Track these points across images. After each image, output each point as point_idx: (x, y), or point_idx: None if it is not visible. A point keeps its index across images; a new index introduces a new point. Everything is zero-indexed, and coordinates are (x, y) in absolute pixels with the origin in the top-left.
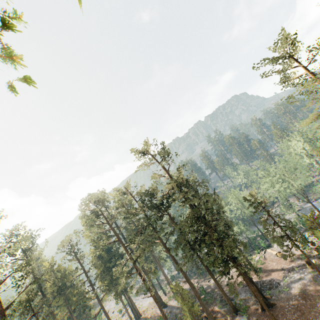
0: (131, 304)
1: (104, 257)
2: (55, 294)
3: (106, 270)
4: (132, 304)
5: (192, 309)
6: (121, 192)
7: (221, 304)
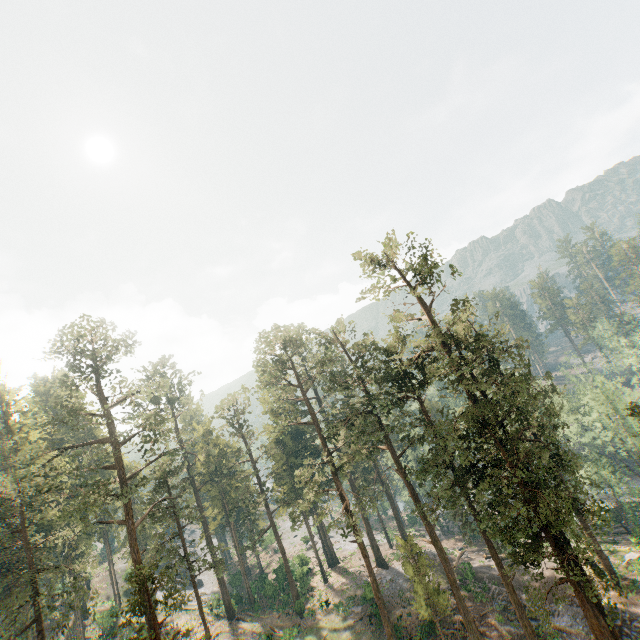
0: (324, 538)
1: (288, 445)
2: (208, 479)
3: (288, 468)
4: (325, 539)
5: (434, 599)
6: (326, 336)
7: (504, 615)
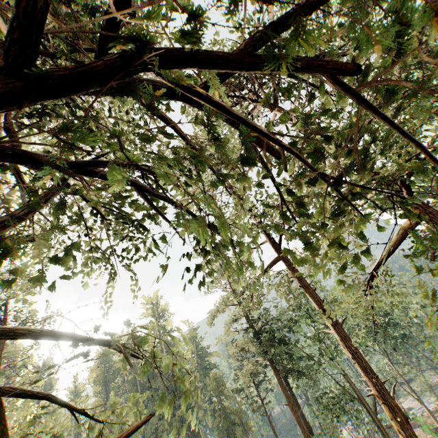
0: None
1: None
2: None
3: None
4: None
5: None
6: None
7: None
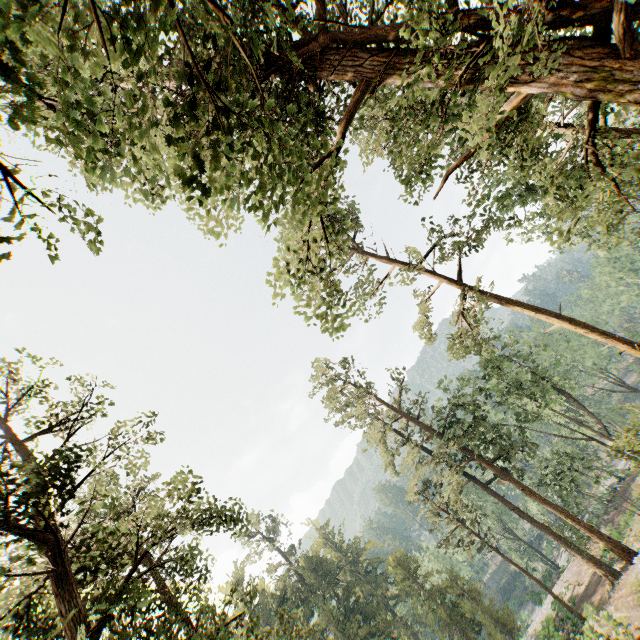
0: None
1: None
2: None
3: None
4: None
5: None
6: None
7: None
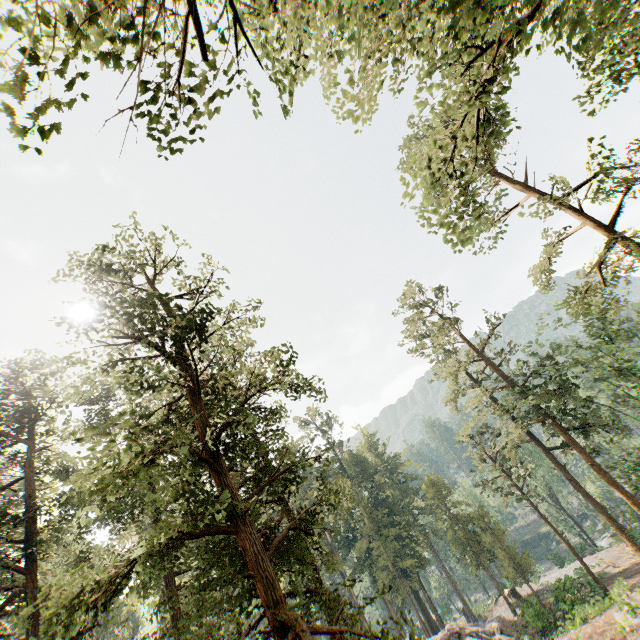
0: None
1: None
2: None
3: None
4: None
5: None
6: None
7: None
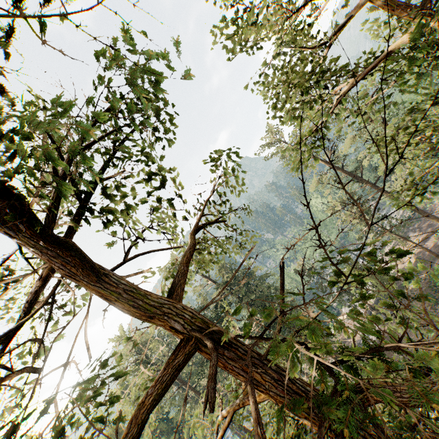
0: None
1: (164, 428)
2: None
3: None
4: None
5: None
6: None
7: None
